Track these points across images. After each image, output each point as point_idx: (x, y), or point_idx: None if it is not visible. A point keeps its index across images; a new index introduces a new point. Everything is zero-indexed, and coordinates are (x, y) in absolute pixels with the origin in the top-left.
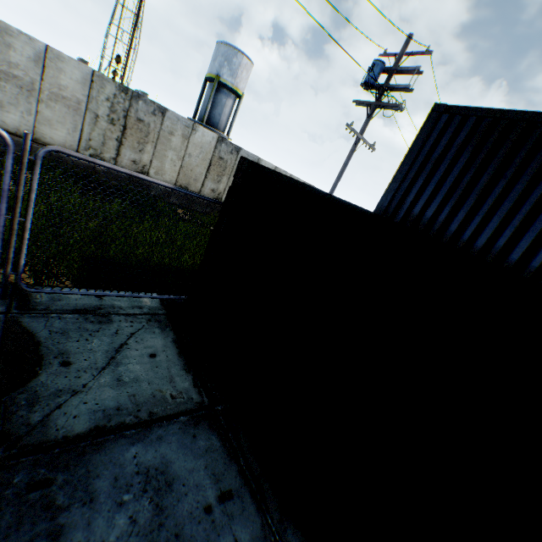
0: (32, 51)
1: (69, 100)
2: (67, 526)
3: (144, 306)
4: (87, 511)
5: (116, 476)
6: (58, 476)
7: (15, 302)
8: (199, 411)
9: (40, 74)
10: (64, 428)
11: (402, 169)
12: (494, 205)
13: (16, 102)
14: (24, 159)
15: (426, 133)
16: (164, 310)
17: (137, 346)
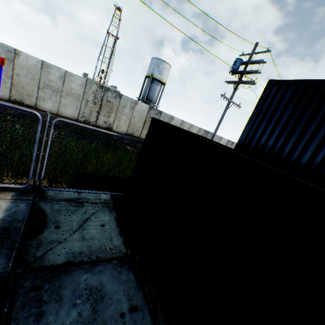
0: (59, 73)
1: (75, 94)
2: (46, 312)
3: (102, 198)
4: (57, 306)
5: (74, 289)
6: (46, 285)
7: (38, 195)
8: (124, 258)
9: (62, 83)
10: (52, 260)
11: (252, 118)
12: (311, 136)
13: (50, 98)
14: (46, 125)
15: (265, 96)
16: (112, 201)
17: (95, 220)
